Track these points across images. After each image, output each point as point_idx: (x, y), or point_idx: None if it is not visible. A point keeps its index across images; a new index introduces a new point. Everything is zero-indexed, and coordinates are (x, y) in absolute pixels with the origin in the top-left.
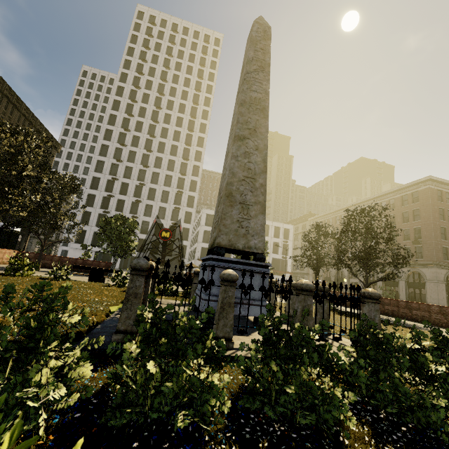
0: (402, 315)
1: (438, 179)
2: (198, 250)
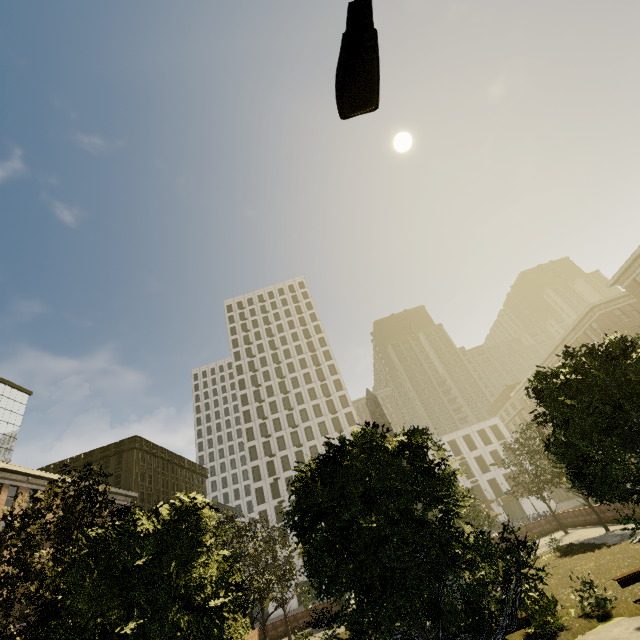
0: (639, 516)
1: (601, 301)
2: None
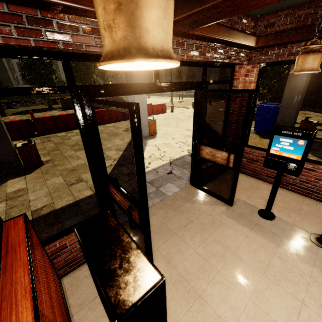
0: None
1: None
2: (19, 77)
